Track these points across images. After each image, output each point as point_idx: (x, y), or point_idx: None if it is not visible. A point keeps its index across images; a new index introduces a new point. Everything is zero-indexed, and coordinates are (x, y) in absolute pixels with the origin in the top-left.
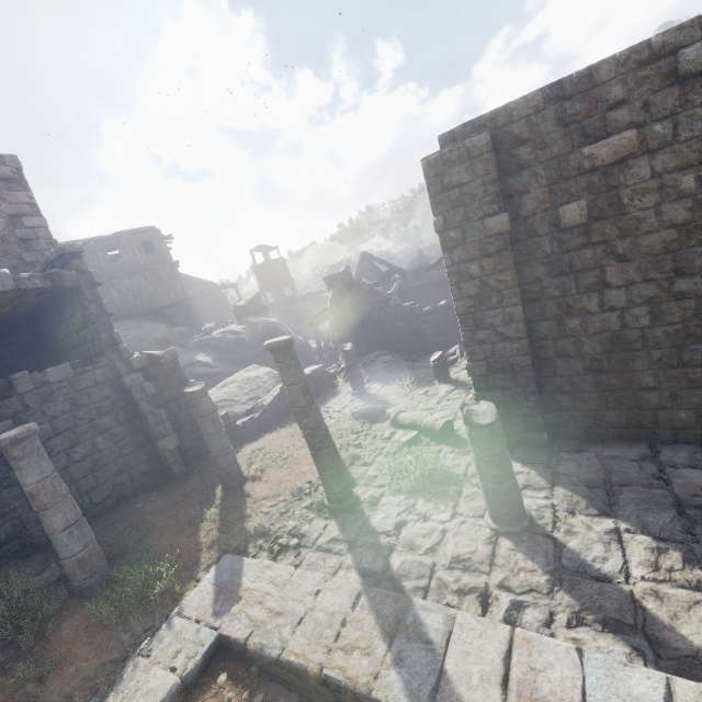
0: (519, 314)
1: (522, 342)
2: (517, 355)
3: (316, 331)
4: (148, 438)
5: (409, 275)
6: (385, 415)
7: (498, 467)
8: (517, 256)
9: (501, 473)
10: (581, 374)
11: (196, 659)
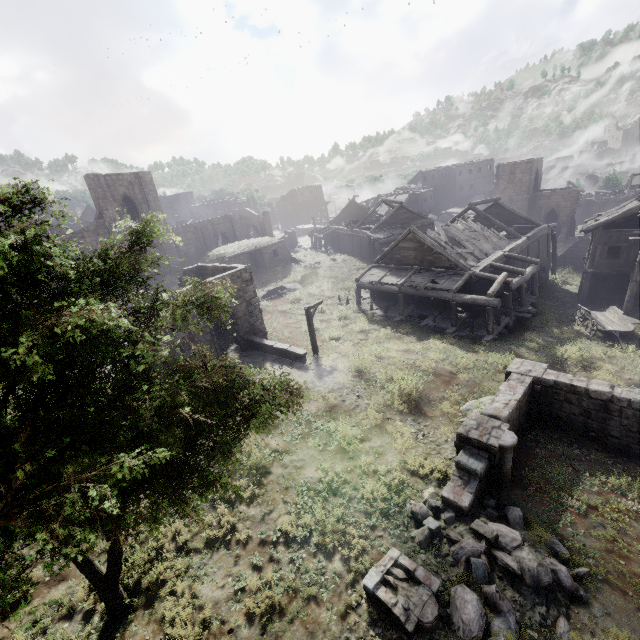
0: None
1: None
2: None
3: None
4: (570, 228)
5: (597, 197)
6: None
7: None
8: None
9: None
10: None
11: None
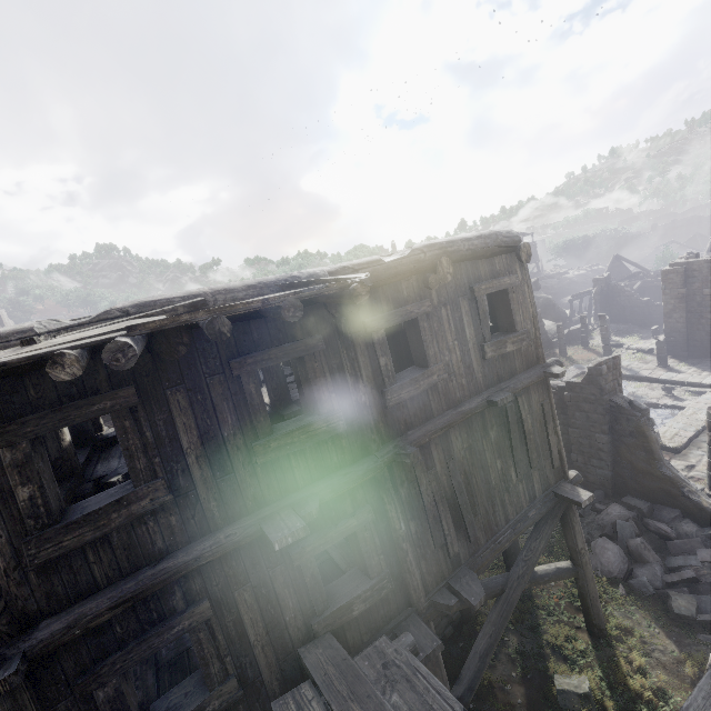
0: (684, 316)
1: (684, 324)
2: (681, 328)
3: (571, 305)
4: None
5: (650, 278)
6: (622, 347)
7: (661, 350)
8: (688, 300)
9: (662, 352)
10: (703, 336)
11: (579, 373)
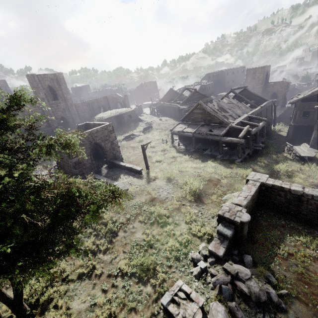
0: None
1: None
2: None
3: None
4: (283, 102)
5: (298, 86)
6: None
7: None
8: None
9: None
10: None
11: None
